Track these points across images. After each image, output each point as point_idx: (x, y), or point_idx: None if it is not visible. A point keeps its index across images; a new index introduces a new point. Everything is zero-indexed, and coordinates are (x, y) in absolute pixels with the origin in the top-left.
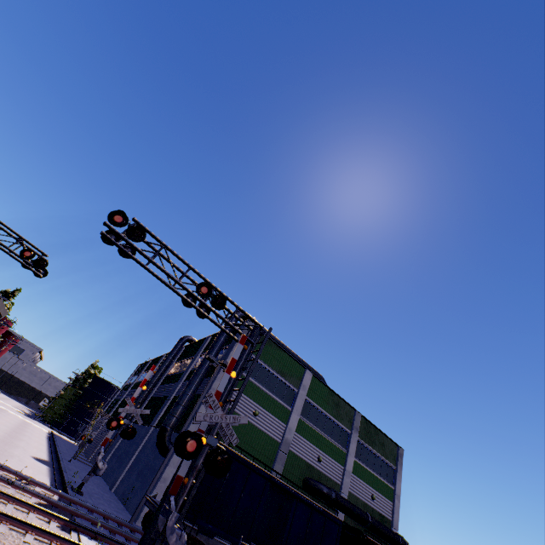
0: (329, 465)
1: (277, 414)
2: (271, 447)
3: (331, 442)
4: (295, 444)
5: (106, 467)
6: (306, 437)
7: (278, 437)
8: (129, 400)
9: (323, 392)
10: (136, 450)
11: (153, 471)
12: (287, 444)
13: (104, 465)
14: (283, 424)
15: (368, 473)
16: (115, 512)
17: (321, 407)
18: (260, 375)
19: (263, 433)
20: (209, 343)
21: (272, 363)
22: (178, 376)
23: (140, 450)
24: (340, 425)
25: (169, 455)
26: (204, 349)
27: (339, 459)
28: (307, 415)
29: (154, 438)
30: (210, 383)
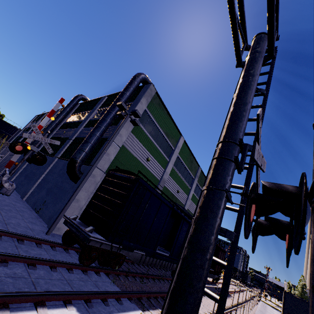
0: (181, 195)
1: (160, 162)
2: (154, 182)
3: (185, 182)
4: (167, 182)
5: (13, 188)
6: (173, 178)
7: (159, 177)
8: (35, 127)
9: (186, 153)
10: (43, 173)
11: (64, 191)
12: (163, 181)
13: (11, 186)
14: (163, 169)
15: (196, 199)
16: (29, 224)
17: (184, 162)
18: (153, 132)
19: (150, 173)
20: (106, 101)
21: (162, 125)
22: (76, 124)
23: (46, 174)
24: (190, 173)
25: (83, 183)
26: (101, 105)
27: (186, 192)
28: (176, 165)
29: (60, 166)
30: (120, 128)
